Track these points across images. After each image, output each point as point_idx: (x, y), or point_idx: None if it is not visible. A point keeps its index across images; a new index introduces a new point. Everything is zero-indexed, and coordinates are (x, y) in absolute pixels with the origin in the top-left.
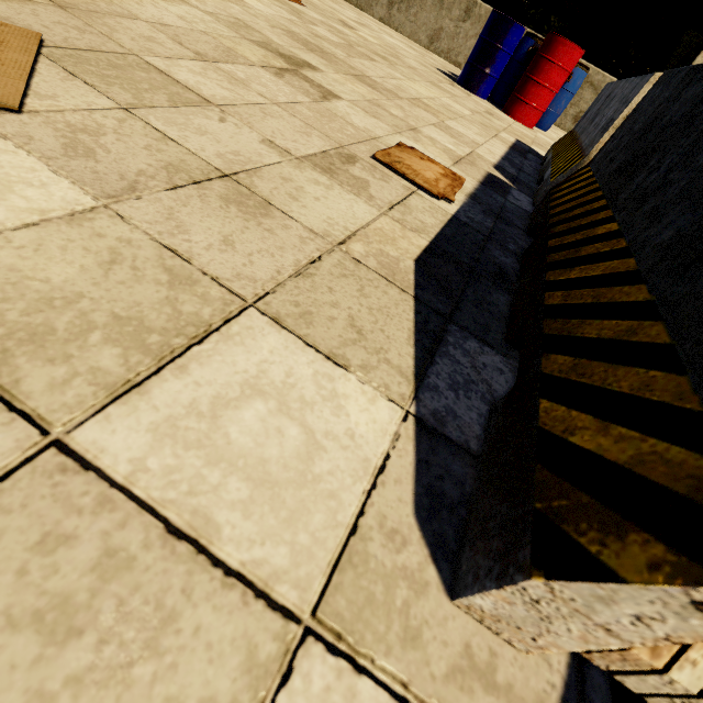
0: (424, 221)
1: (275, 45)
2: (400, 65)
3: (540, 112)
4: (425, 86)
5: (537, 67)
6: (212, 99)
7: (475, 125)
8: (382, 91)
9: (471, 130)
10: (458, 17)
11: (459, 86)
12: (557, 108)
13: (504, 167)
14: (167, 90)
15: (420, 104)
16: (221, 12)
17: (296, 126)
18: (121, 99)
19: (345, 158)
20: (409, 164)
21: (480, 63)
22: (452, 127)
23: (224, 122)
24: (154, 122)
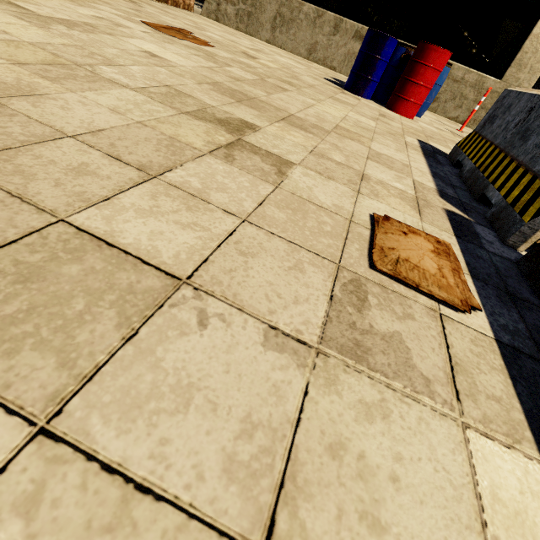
0: (496, 393)
1: (210, 109)
2: (303, 86)
3: (419, 105)
4: (331, 104)
5: (413, 70)
6: (177, 266)
7: (388, 138)
8: (312, 130)
9: (390, 146)
10: (329, 32)
11: (347, 91)
12: (429, 98)
13: (444, 190)
14: (113, 290)
15: (343, 133)
16: (151, 83)
17: (282, 258)
18: (34, 392)
19: (354, 295)
20: (405, 256)
21: (363, 71)
22: (380, 153)
23: (206, 324)
24: (100, 437)
